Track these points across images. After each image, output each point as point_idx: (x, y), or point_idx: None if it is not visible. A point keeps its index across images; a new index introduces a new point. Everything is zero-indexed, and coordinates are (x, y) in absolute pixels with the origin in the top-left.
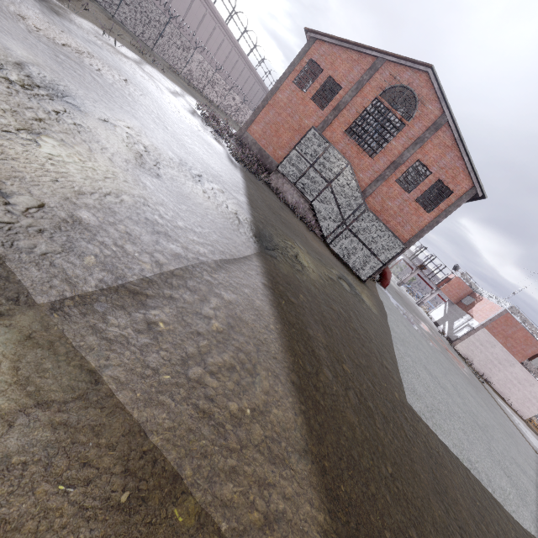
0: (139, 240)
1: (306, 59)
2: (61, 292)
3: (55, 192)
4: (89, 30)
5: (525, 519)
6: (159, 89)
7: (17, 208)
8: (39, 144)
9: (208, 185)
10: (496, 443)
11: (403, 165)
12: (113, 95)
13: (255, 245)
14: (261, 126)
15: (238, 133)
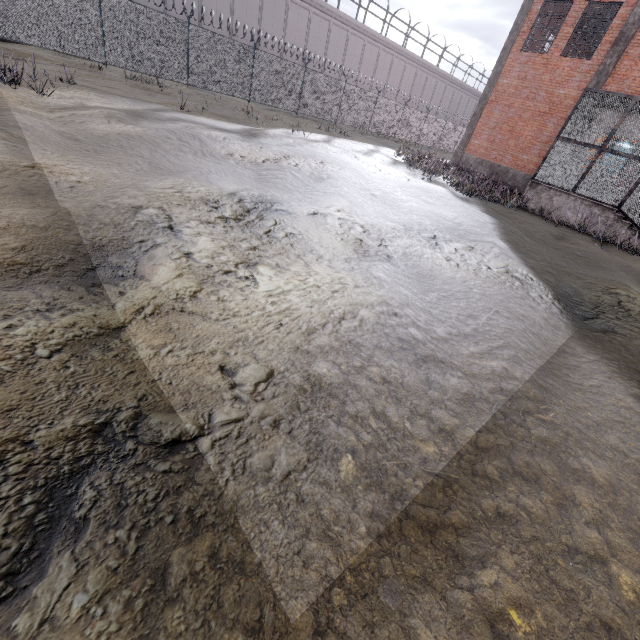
0: (403, 390)
1: (536, 7)
2: (322, 568)
3: (281, 345)
4: (281, 136)
5: None
6: (353, 156)
7: (243, 393)
8: (257, 278)
9: (449, 245)
10: None
11: None
12: (313, 185)
13: (562, 318)
14: (485, 135)
15: (453, 160)
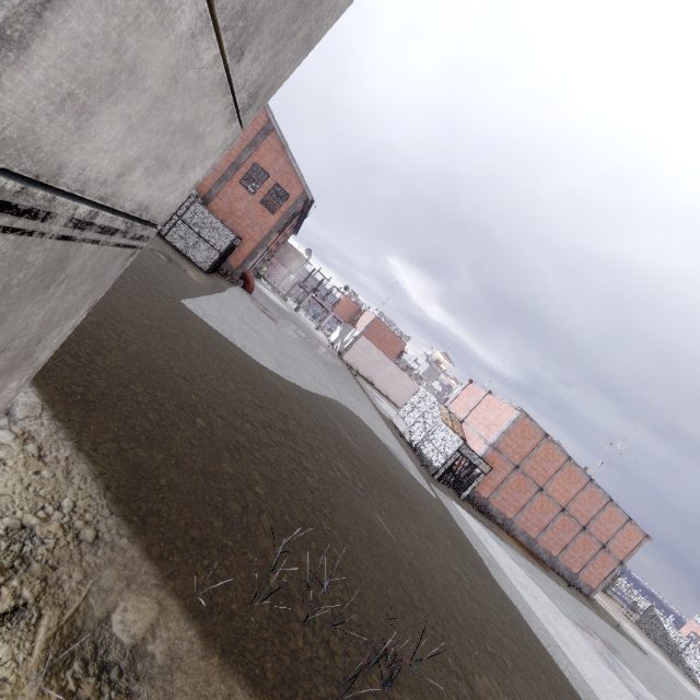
0: None
1: None
2: None
3: None
4: None
5: (267, 364)
6: None
7: None
8: None
9: None
10: (295, 363)
11: (243, 166)
12: None
13: None
14: None
15: None
